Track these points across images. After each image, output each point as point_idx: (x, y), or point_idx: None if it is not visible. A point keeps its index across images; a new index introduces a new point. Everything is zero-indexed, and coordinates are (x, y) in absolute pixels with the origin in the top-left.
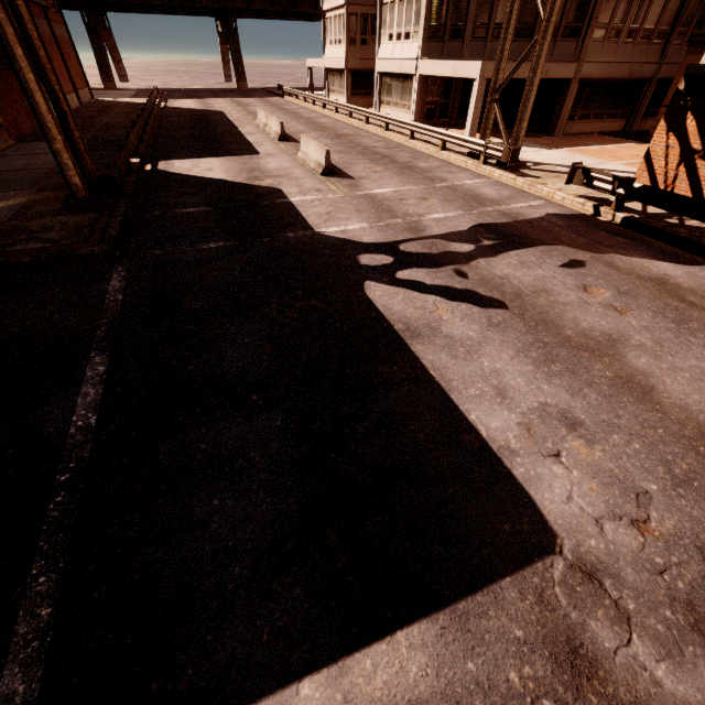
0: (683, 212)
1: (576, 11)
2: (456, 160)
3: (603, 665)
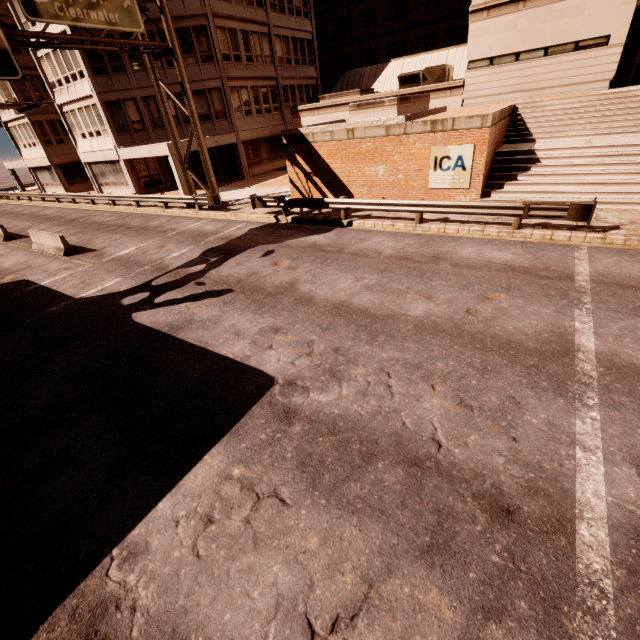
0: (314, 206)
1: (217, 103)
2: (180, 213)
3: (299, 410)
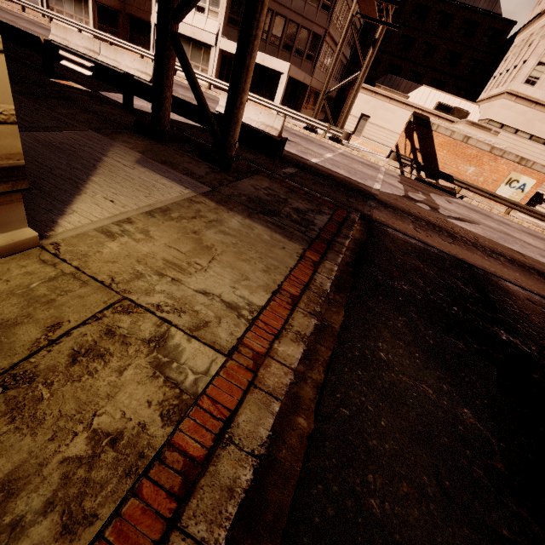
0: (441, 177)
1: (312, 46)
2: (301, 131)
3: None
